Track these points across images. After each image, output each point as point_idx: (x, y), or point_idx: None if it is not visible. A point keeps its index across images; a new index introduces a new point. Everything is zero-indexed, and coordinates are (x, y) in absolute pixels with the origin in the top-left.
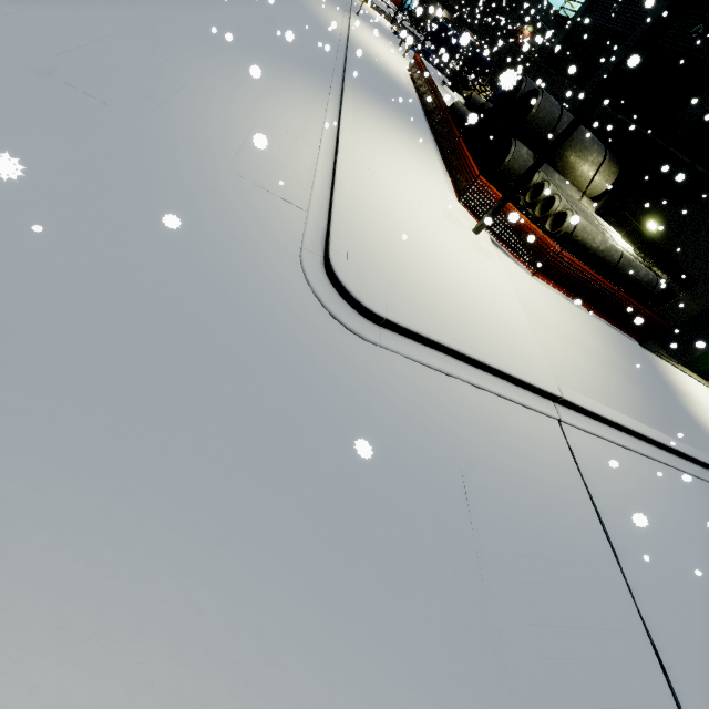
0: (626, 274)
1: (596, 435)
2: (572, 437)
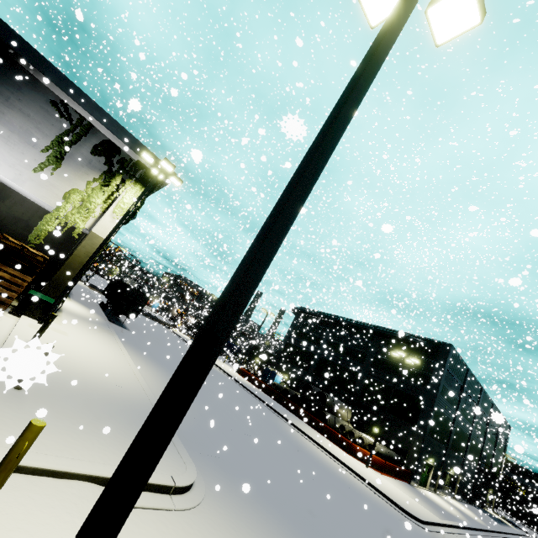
0: (391, 457)
1: (458, 533)
2: (459, 537)
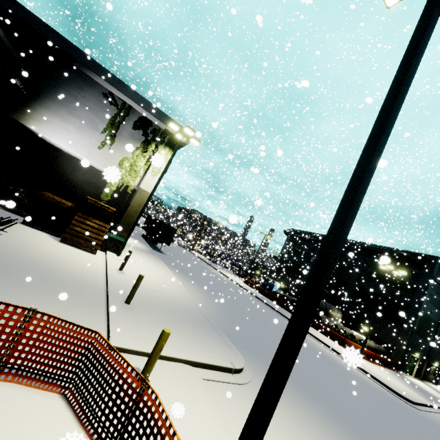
0: (380, 350)
1: None
2: None
